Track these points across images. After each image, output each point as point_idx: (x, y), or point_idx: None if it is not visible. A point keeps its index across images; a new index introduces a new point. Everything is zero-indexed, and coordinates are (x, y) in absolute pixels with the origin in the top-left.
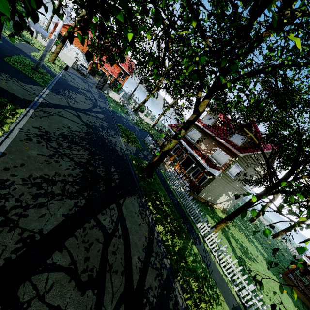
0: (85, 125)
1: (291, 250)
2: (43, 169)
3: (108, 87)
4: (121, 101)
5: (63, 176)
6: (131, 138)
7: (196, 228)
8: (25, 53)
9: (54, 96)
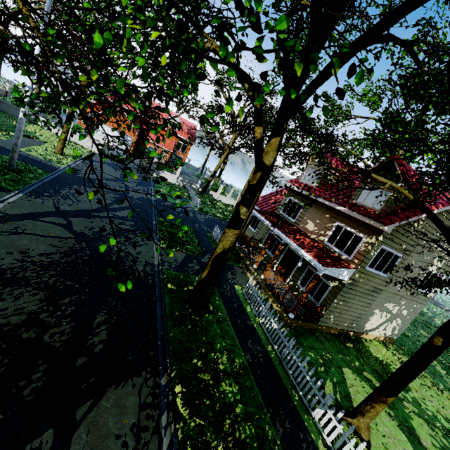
0: (74, 237)
1: None
2: None
3: (165, 167)
4: (180, 182)
5: None
6: (178, 239)
7: (313, 422)
8: (9, 150)
9: (29, 201)
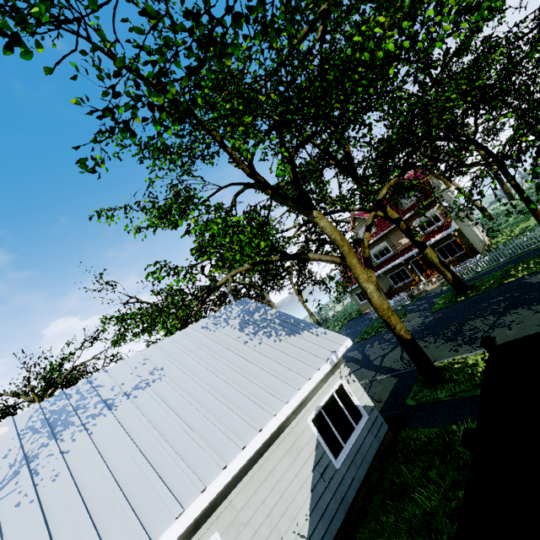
0: (399, 346)
1: (527, 186)
2: (535, 319)
3: None
4: None
5: (535, 311)
6: None
7: None
8: None
9: None
